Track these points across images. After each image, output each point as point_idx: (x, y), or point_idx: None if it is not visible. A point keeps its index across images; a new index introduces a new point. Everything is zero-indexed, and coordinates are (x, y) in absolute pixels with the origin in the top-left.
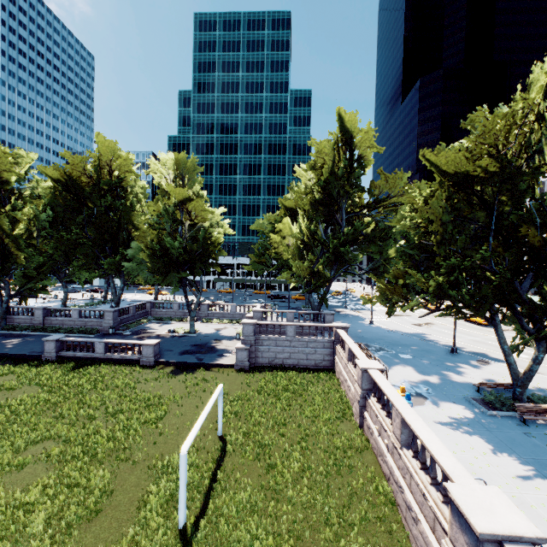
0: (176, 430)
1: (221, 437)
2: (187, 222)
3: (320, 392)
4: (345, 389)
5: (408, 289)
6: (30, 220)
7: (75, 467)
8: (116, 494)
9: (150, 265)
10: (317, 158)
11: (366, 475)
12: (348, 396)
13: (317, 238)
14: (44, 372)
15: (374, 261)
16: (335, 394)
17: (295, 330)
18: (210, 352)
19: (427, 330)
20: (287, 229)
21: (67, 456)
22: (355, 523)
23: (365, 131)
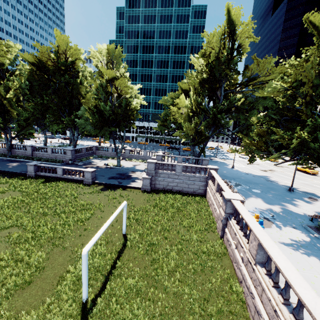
0: (96, 227)
1: (125, 235)
2: (115, 94)
3: (194, 210)
4: (212, 209)
5: (267, 144)
6: (16, 88)
7: (24, 248)
8: (46, 269)
9: (92, 122)
10: (207, 48)
11: (223, 275)
12: (214, 214)
13: (202, 107)
14: (26, 183)
15: (240, 126)
16: (205, 212)
17: (181, 168)
18: (127, 179)
19: (271, 174)
20: (182, 102)
21: (21, 240)
22: (213, 314)
23: (246, 23)
